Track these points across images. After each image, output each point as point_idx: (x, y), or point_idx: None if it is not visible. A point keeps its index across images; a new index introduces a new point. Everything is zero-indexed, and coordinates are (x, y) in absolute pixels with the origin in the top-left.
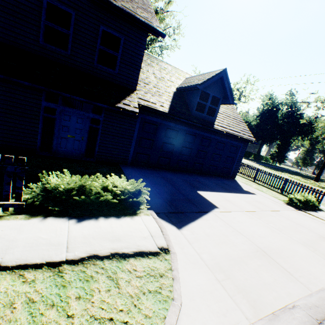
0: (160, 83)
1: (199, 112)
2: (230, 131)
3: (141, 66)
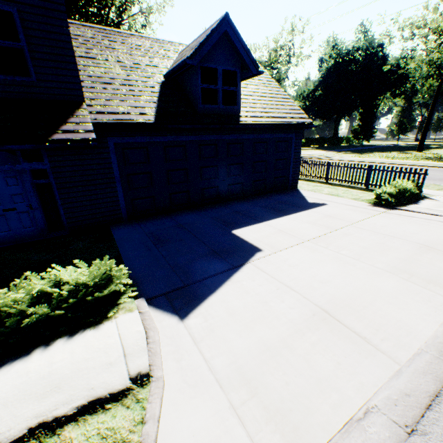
0: (133, 74)
1: (209, 106)
2: (268, 120)
3: (94, 55)
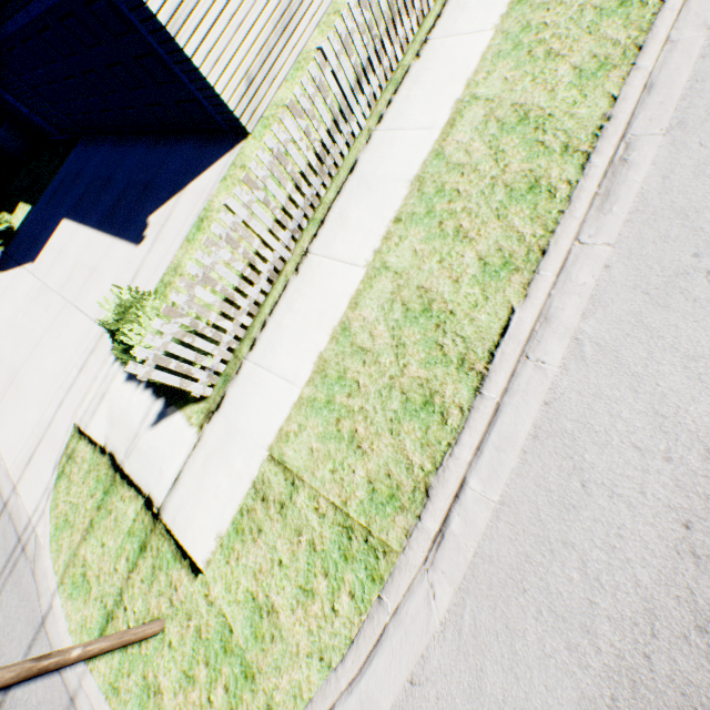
0: None
1: None
2: None
3: None
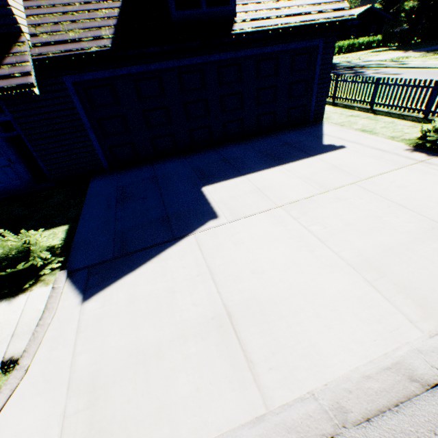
0: None
1: (187, 11)
2: (278, 23)
3: None
